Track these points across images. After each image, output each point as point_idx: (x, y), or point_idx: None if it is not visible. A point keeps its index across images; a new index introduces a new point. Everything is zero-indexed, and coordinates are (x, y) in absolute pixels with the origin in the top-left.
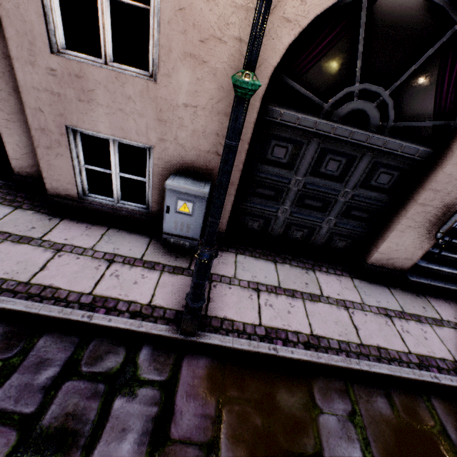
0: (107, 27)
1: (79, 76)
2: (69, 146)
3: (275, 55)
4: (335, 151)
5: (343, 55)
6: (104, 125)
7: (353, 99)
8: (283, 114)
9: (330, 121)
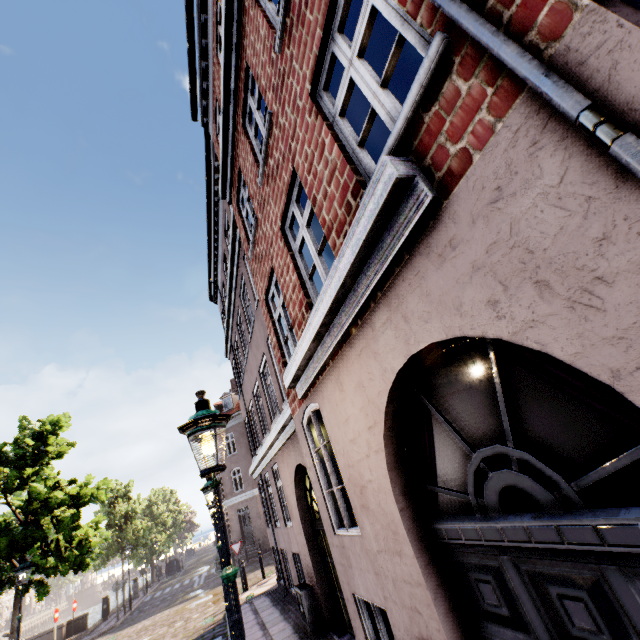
0: (341, 506)
1: (343, 546)
2: (360, 615)
3: (386, 479)
4: (550, 574)
5: (444, 435)
6: (361, 587)
7: (488, 475)
8: (445, 529)
9: (487, 520)
